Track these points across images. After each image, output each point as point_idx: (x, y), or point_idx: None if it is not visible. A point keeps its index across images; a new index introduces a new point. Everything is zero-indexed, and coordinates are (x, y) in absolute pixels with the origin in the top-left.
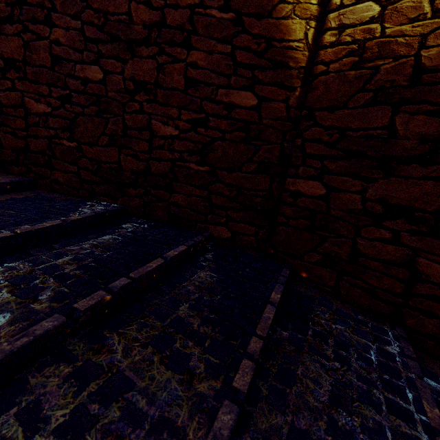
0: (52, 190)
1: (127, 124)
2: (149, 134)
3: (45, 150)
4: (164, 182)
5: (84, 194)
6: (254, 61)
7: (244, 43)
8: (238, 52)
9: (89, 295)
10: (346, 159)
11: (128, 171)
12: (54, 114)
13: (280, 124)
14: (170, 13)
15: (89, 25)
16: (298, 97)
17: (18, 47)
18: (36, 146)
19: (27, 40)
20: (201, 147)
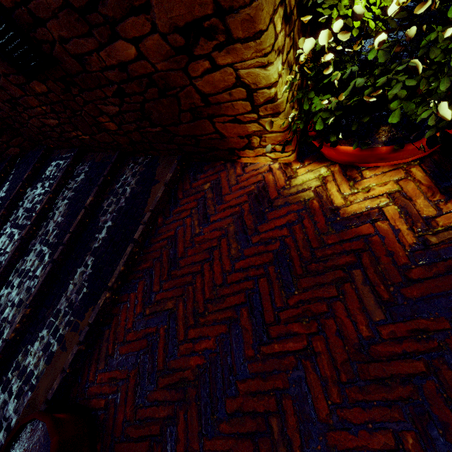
0: None
1: None
2: None
3: None
4: None
5: None
6: None
7: None
8: None
9: None
10: None
11: None
12: None
13: None
14: None
15: None
16: None
17: None
18: None
19: None
20: None
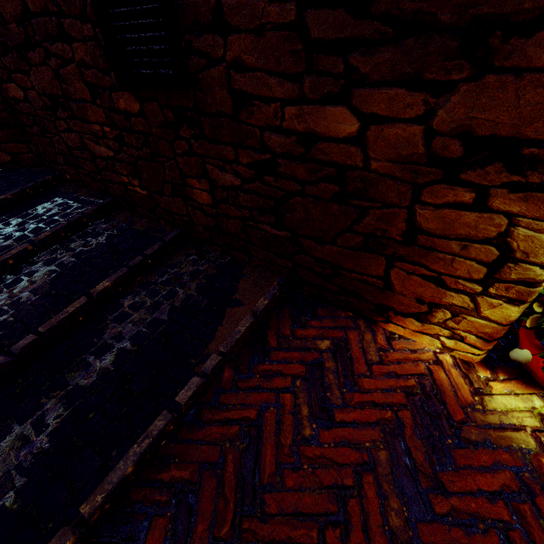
0: None
1: None
2: None
3: None
4: None
5: None
6: None
7: None
8: None
9: None
10: (7, 53)
11: None
12: None
13: None
14: None
15: None
16: None
17: None
18: None
19: None
20: None
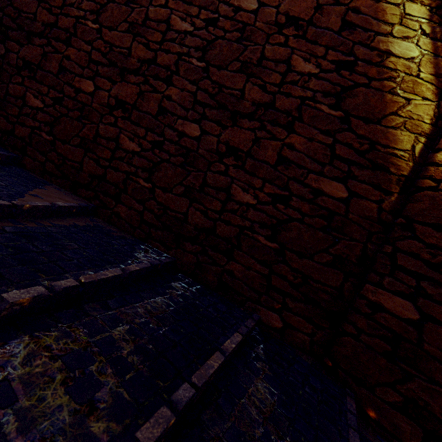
0: (110, 221)
1: (207, 181)
2: (226, 196)
3: (119, 183)
4: (225, 246)
5: (139, 235)
6: (353, 157)
7: (346, 139)
8: (339, 146)
9: (152, 412)
10: None
11: (192, 225)
12: (141, 154)
13: (367, 223)
14: (281, 99)
15: (202, 91)
16: (393, 203)
17: (133, 93)
18: (113, 177)
19: (144, 90)
20: (276, 223)
